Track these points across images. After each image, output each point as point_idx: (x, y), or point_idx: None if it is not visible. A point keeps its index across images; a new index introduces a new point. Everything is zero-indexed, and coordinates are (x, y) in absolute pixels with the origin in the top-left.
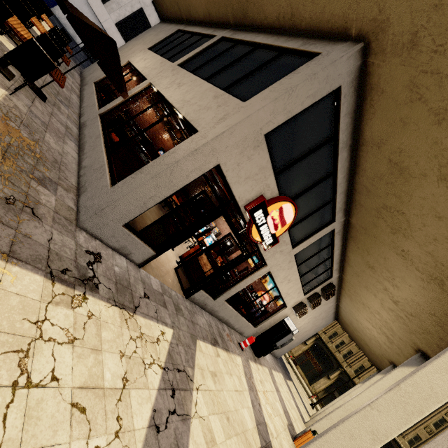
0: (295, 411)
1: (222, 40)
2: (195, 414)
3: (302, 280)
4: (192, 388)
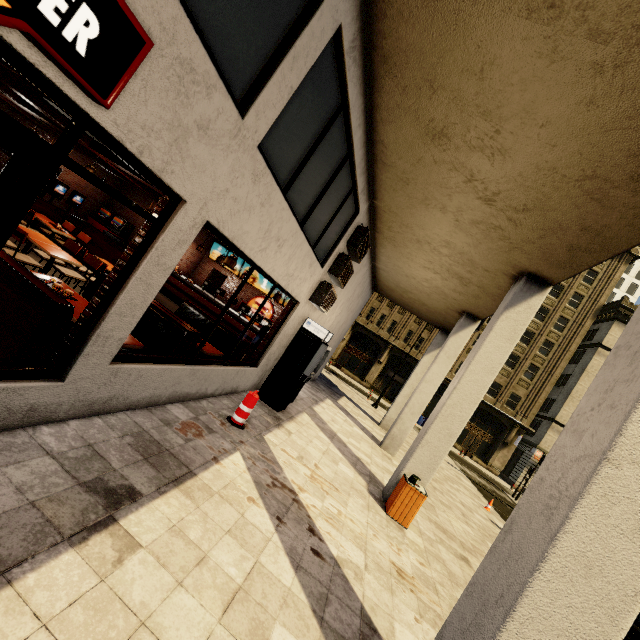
0: (364, 443)
1: None
2: None
3: (308, 234)
4: None
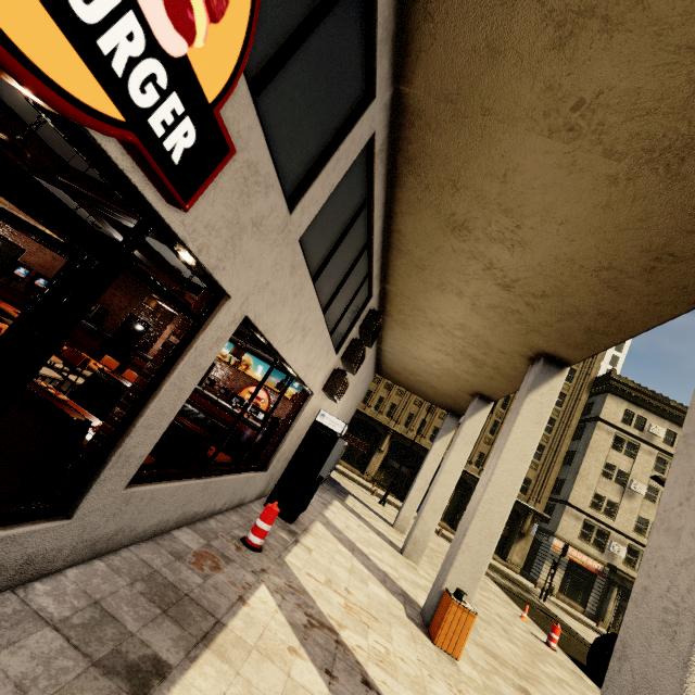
0: (385, 551)
1: None
2: None
3: (328, 321)
4: None
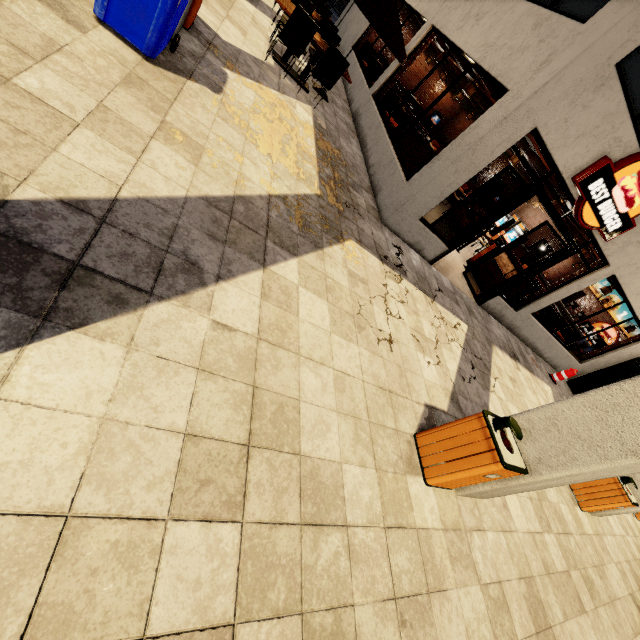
0: None
1: None
2: (493, 392)
3: None
4: (489, 375)
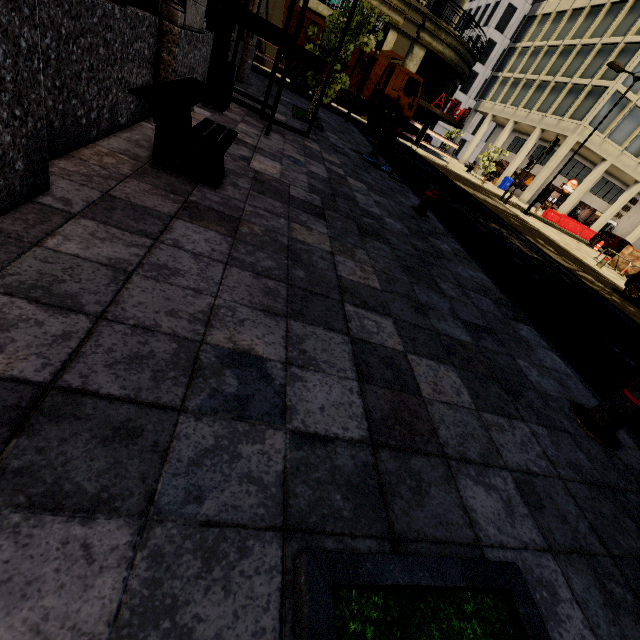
0: None
1: (539, 145)
2: None
3: (605, 200)
4: None
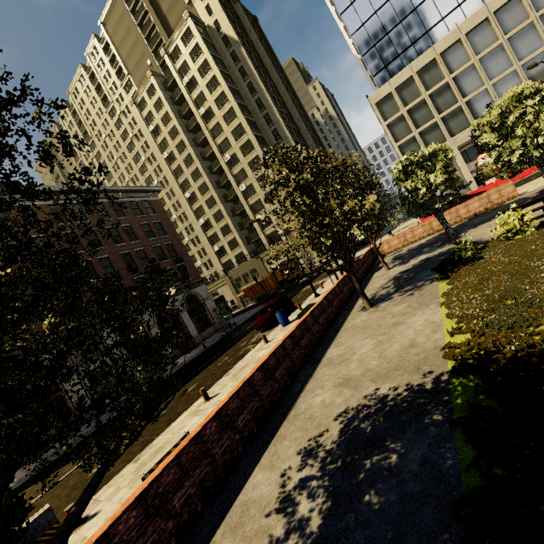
0: None
1: None
2: None
3: None
4: None
